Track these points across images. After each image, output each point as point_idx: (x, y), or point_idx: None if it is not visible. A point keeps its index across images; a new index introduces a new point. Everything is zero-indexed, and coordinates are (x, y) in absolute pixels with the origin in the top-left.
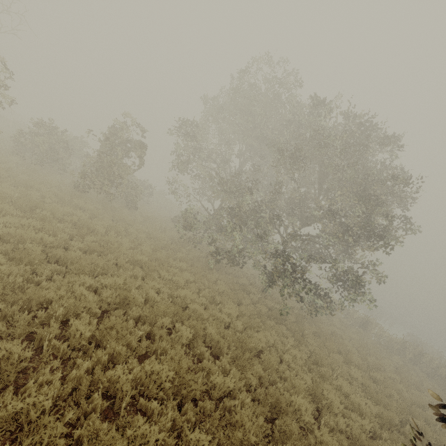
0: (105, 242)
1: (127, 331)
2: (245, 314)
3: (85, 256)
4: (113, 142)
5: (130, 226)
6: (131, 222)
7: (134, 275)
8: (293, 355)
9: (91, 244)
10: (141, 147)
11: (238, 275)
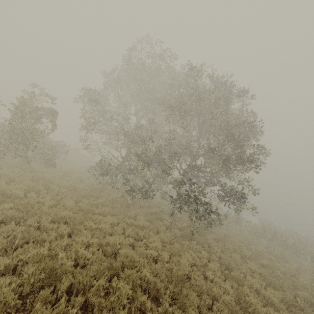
0: (24, 205)
1: (58, 313)
2: (166, 241)
3: (0, 226)
4: (23, 110)
5: (50, 182)
6: (51, 179)
7: (60, 234)
8: (212, 269)
9: (7, 212)
10: (52, 113)
11: (149, 206)
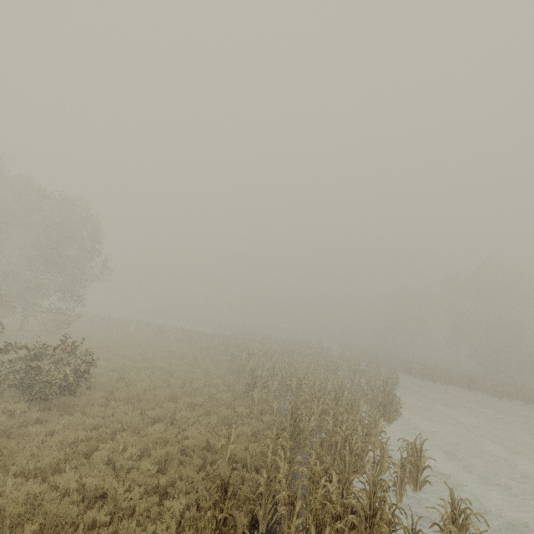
0: None
1: None
2: None
3: None
4: None
5: None
6: None
7: None
8: None
9: None
10: None
11: None
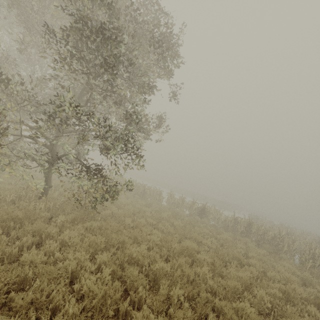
0: None
1: None
2: None
3: None
4: None
5: None
6: None
7: None
8: None
9: None
10: None
11: None
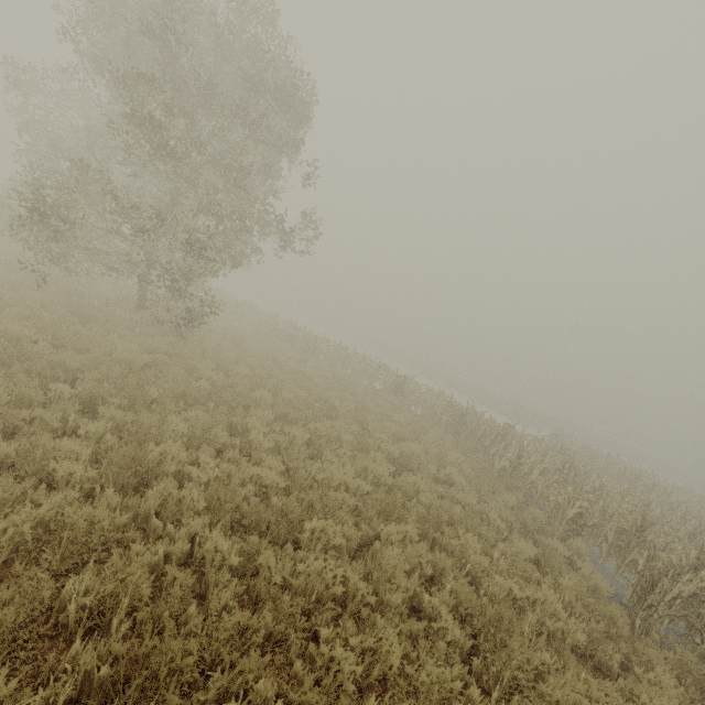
0: None
1: None
2: None
3: None
4: None
5: None
6: None
7: None
8: None
9: None
10: None
11: None
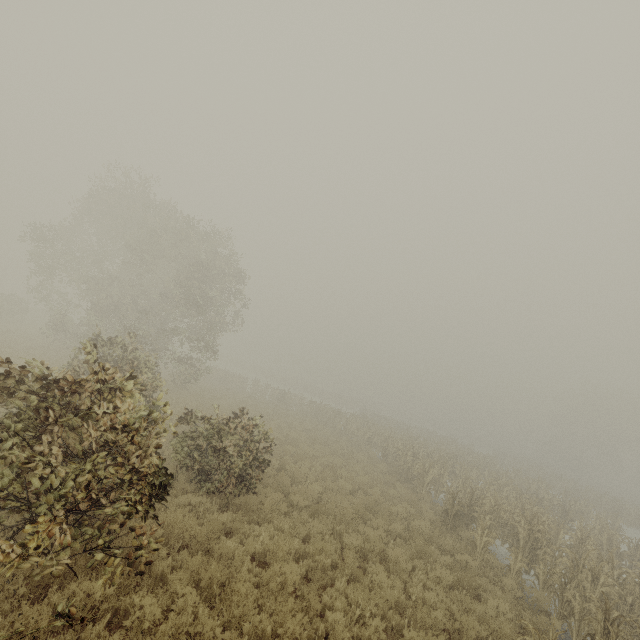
0: None
1: None
2: None
3: None
4: None
5: None
6: None
7: None
8: None
9: None
10: None
11: None
